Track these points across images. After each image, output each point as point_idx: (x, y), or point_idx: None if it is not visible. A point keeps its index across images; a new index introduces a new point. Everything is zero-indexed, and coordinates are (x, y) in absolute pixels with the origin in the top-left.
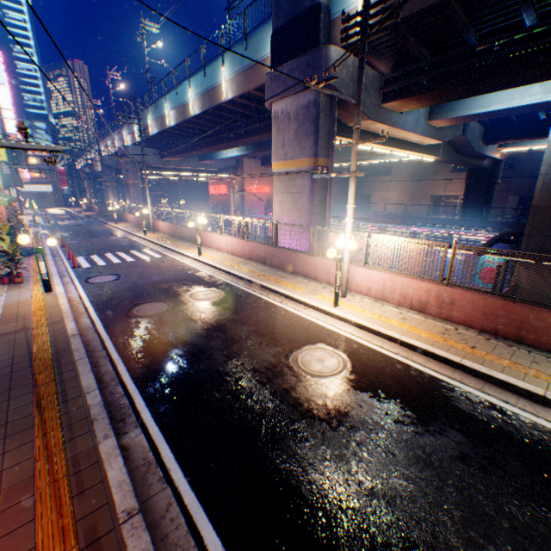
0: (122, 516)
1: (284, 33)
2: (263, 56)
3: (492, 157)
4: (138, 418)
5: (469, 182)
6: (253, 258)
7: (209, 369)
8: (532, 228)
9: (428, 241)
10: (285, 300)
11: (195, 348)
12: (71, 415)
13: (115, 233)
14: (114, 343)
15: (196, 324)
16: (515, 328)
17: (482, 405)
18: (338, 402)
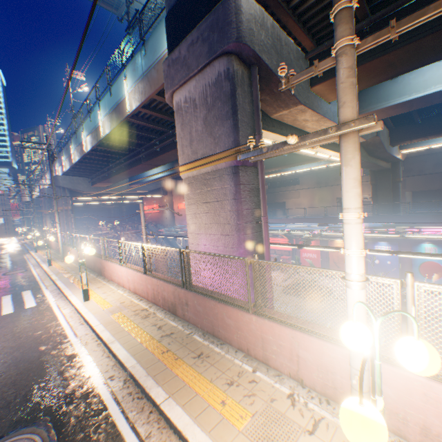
0: None
1: (178, 7)
2: (162, 53)
3: (396, 158)
4: None
5: (375, 182)
6: (159, 302)
7: None
8: None
9: None
10: None
11: None
12: None
13: (22, 265)
14: None
15: None
16: None
17: None
18: None
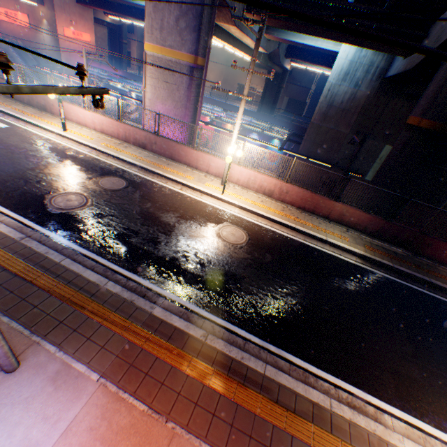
0: (203, 338)
1: None
2: None
3: (286, 69)
4: (154, 292)
5: (268, 83)
6: (131, 142)
7: (172, 251)
8: (308, 136)
9: (282, 155)
10: (184, 188)
11: (148, 236)
12: (110, 303)
13: None
14: (71, 241)
15: (130, 214)
16: (313, 207)
17: (307, 247)
18: (254, 257)
